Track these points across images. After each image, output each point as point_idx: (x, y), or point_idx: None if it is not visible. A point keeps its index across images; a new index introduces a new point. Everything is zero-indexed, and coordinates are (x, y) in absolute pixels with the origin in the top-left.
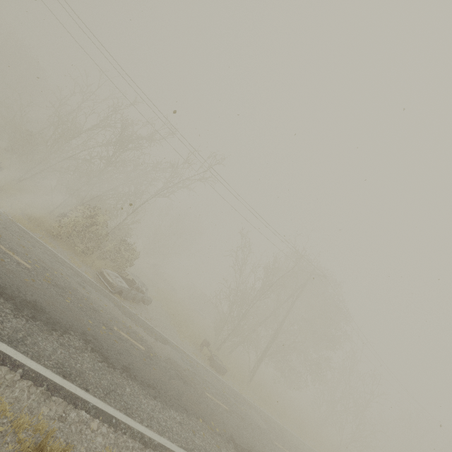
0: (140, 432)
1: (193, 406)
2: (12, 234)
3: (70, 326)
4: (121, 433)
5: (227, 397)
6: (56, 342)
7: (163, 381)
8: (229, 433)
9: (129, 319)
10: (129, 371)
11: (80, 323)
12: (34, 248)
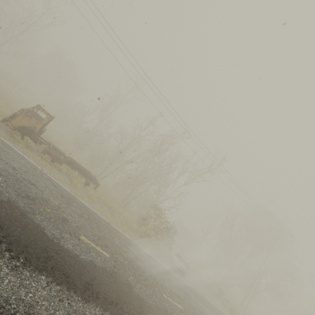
0: None
1: None
2: (153, 270)
3: None
4: None
5: None
6: None
7: None
8: None
9: (208, 309)
10: None
11: None
12: (161, 274)
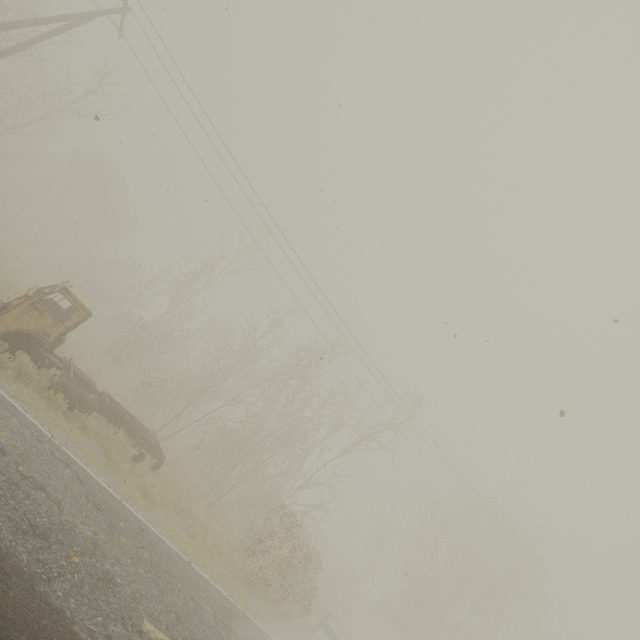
0: None
1: None
2: None
3: None
4: None
5: None
6: None
7: None
8: None
9: None
10: None
11: None
12: None
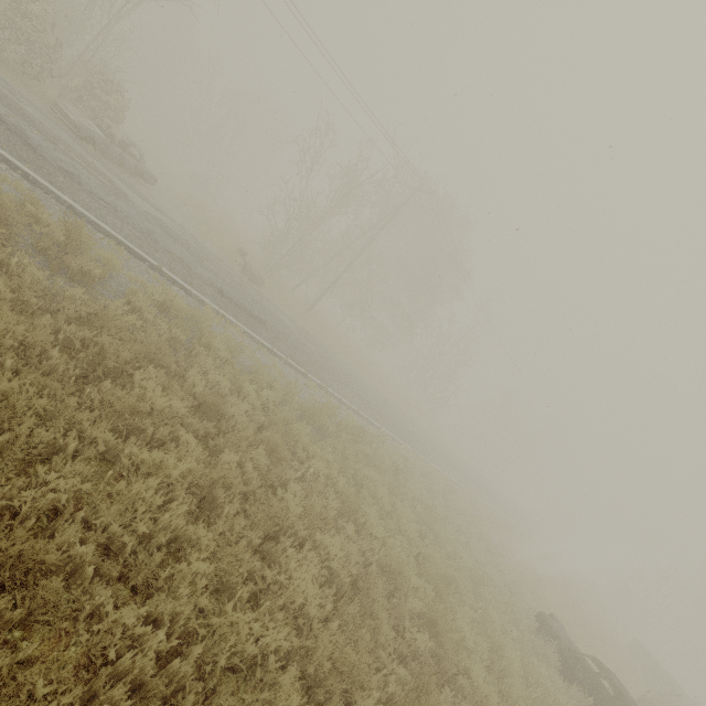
0: (70, 204)
1: (171, 248)
2: None
3: None
4: (43, 191)
5: (245, 287)
6: None
7: (129, 213)
8: (219, 287)
9: (98, 163)
10: (71, 175)
11: None
12: None
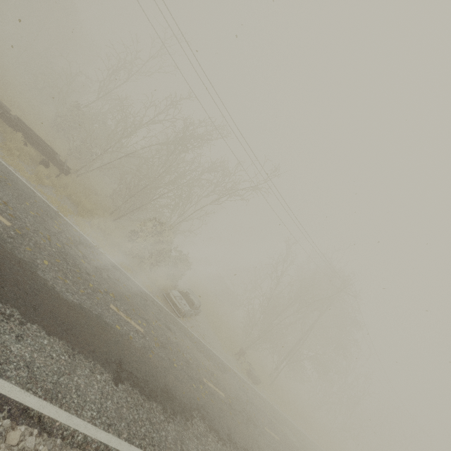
0: None
1: None
2: (114, 282)
3: (190, 404)
4: None
5: (272, 420)
6: (194, 438)
7: (247, 435)
8: None
9: (202, 354)
10: (231, 439)
11: (191, 394)
12: (130, 293)
